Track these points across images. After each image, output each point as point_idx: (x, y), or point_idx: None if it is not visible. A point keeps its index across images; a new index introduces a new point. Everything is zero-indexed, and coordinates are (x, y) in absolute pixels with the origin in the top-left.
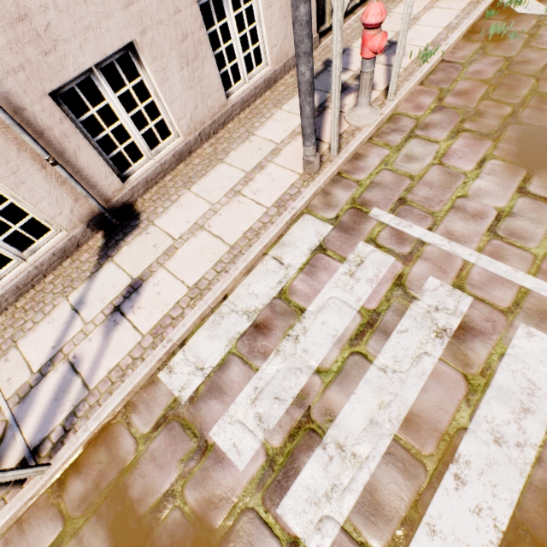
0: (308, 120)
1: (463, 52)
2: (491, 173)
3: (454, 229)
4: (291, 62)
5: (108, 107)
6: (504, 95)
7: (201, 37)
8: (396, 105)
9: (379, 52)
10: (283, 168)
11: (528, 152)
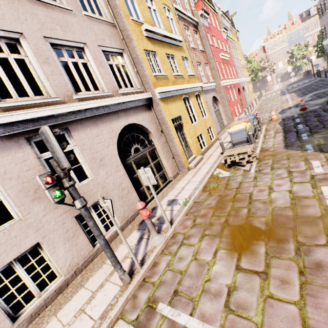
0: (111, 259)
1: (202, 196)
2: (220, 258)
3: (205, 310)
4: (131, 219)
5: (43, 262)
6: (220, 212)
7: (77, 227)
8: (174, 229)
9: (148, 216)
10: (113, 284)
11: (236, 240)
